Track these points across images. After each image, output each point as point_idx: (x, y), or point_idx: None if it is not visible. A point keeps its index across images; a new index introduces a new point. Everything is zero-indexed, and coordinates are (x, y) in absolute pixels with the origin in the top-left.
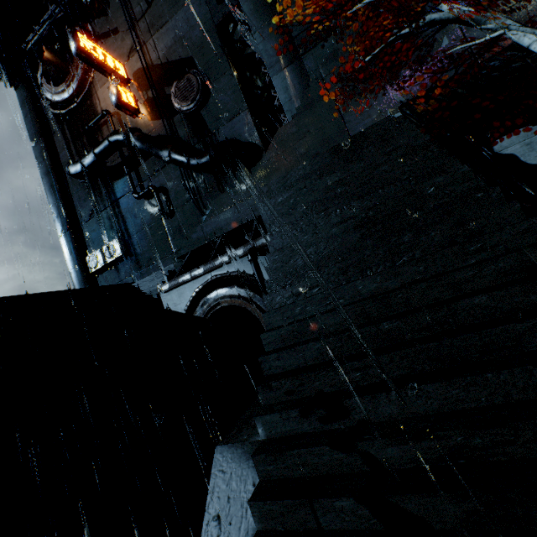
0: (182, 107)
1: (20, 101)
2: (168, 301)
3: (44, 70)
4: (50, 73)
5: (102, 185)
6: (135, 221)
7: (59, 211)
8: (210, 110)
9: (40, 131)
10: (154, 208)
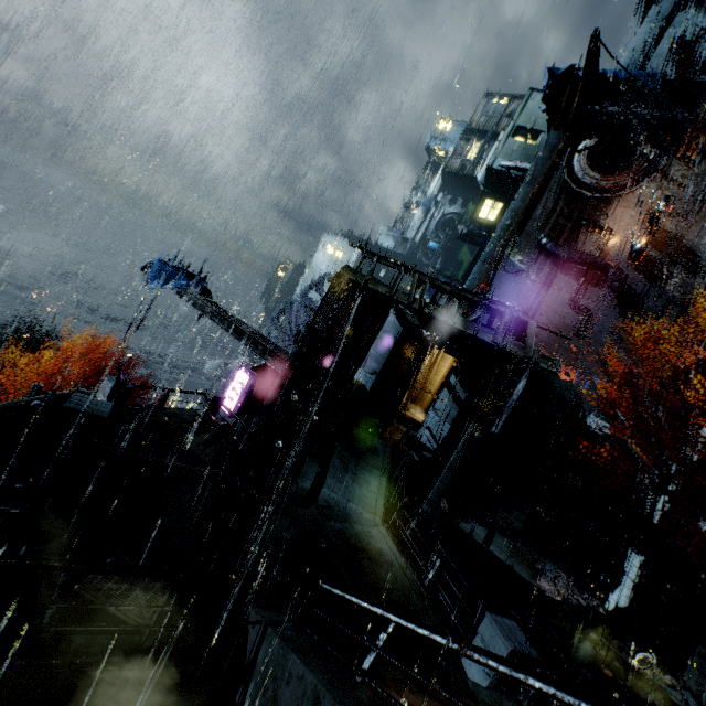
0: (671, 293)
1: (548, 142)
2: (592, 422)
3: (593, 145)
4: (593, 148)
5: (549, 265)
6: (548, 312)
7: (497, 246)
8: (686, 314)
9: (542, 181)
10: (572, 321)
